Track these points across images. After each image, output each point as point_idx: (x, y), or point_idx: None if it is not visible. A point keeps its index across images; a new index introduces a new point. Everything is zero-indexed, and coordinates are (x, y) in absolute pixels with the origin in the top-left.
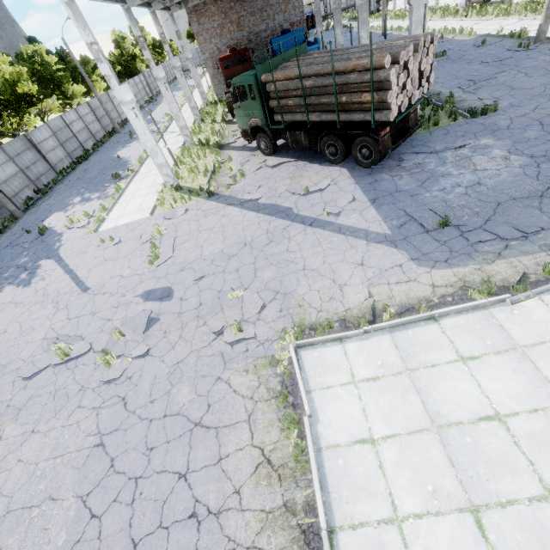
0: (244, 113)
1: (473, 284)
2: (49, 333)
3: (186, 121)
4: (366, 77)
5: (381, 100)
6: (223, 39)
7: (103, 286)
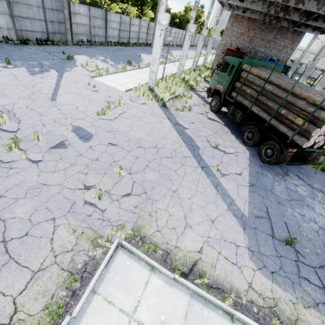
0: (217, 79)
1: (282, 315)
2: (9, 105)
3: (186, 65)
4: (310, 109)
5: (308, 130)
6: (237, 40)
7: (63, 105)
